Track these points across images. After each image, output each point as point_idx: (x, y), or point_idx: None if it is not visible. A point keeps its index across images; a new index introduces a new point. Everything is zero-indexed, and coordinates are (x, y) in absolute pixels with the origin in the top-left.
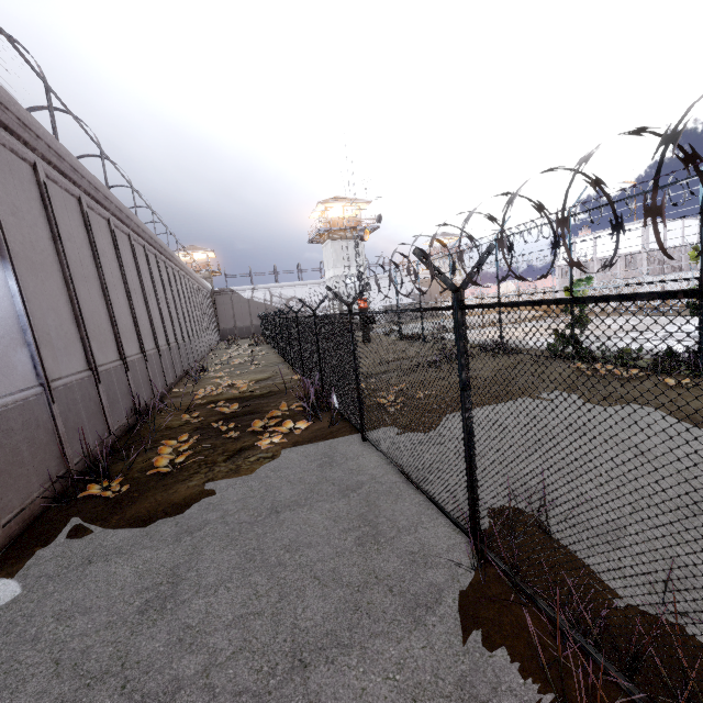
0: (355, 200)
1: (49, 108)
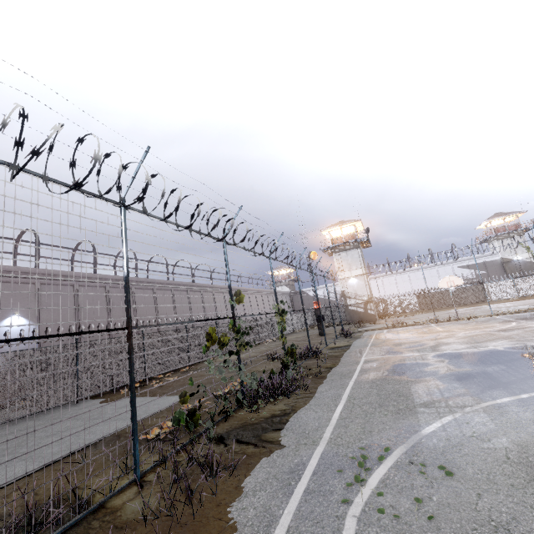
0: (347, 222)
1: (94, 260)
